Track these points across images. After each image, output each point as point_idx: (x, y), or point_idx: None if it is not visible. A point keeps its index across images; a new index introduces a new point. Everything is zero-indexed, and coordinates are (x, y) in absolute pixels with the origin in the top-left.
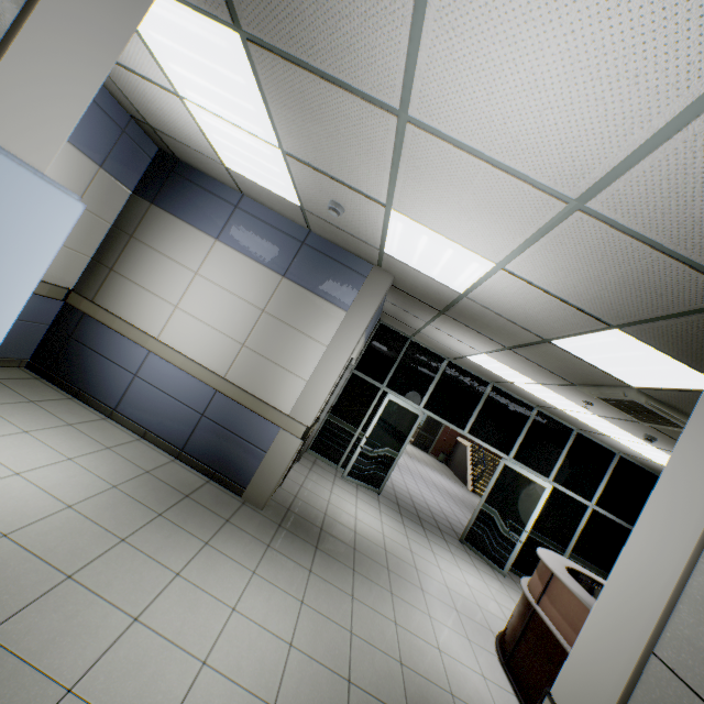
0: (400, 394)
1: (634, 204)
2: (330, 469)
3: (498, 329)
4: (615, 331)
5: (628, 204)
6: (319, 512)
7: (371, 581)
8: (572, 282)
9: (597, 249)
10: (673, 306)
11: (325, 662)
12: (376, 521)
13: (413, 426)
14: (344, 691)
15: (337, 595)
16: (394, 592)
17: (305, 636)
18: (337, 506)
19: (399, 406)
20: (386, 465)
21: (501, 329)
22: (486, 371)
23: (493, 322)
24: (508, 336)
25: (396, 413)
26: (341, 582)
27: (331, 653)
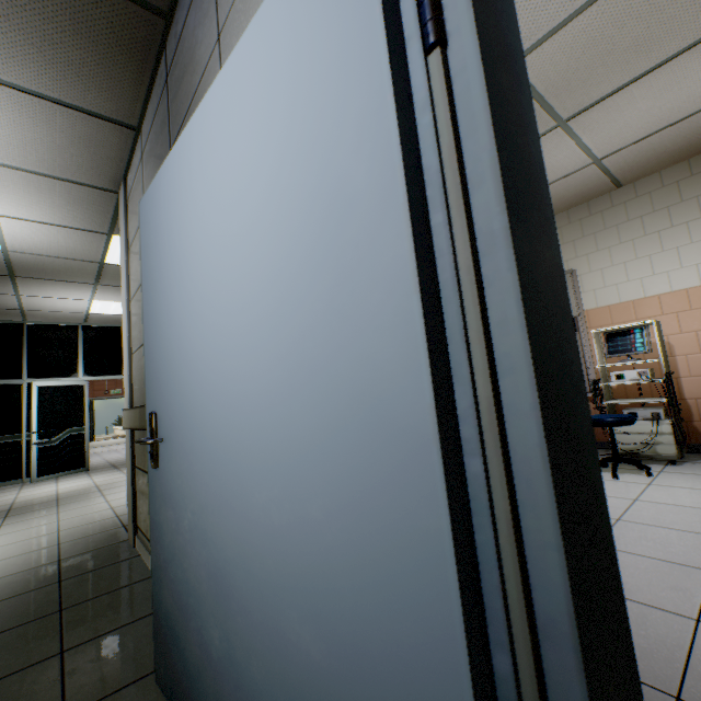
0: (51, 377)
1: (6, 154)
2: (13, 486)
3: (68, 270)
4: (115, 237)
5: (4, 155)
6: (4, 506)
7: (80, 501)
8: (49, 211)
9: (29, 185)
10: (107, 209)
11: (31, 538)
12: (86, 481)
13: (84, 397)
14: (55, 535)
15: (39, 519)
16: (107, 494)
17: (5, 542)
18: (29, 495)
19: (56, 387)
20: (79, 444)
21: (69, 269)
22: (118, 317)
23: (57, 266)
24: (81, 272)
25: (56, 394)
26: (44, 514)
27: (38, 534)
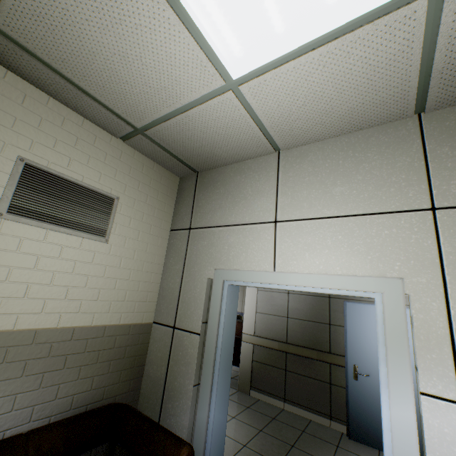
0: None
1: None
2: None
3: None
4: None
5: None
6: None
7: None
8: None
9: None
10: None
11: None
12: None
13: None
14: None
15: None
16: None
17: None
18: None
19: None
20: None
21: None
22: None
23: None
24: None
25: None
26: None
27: None
